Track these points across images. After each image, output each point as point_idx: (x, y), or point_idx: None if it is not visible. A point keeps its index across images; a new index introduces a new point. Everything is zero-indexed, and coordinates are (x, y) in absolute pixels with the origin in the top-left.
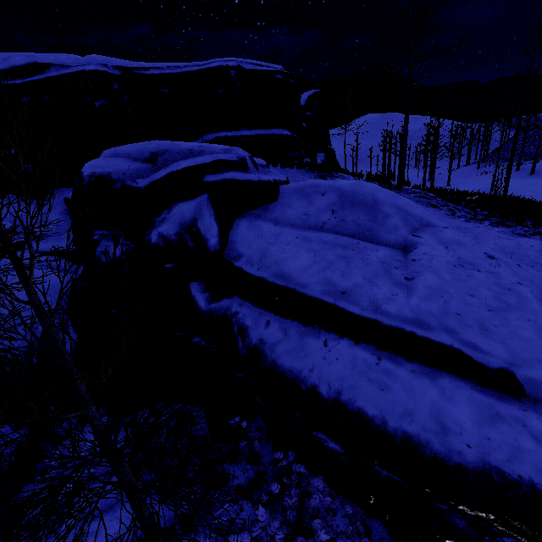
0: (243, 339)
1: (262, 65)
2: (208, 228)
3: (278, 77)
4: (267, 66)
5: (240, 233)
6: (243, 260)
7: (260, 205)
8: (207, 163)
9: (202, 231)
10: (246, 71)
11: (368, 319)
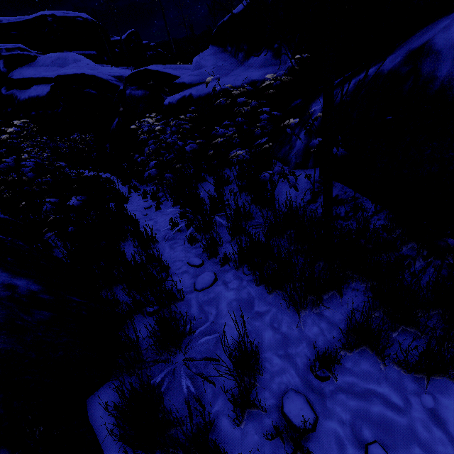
0: (16, 99)
1: (70, 13)
2: (4, 69)
3: (79, 20)
4: (73, 14)
5: (16, 70)
6: (14, 76)
7: (28, 63)
8: (3, 48)
9: (2, 71)
10: (58, 17)
11: (37, 78)
